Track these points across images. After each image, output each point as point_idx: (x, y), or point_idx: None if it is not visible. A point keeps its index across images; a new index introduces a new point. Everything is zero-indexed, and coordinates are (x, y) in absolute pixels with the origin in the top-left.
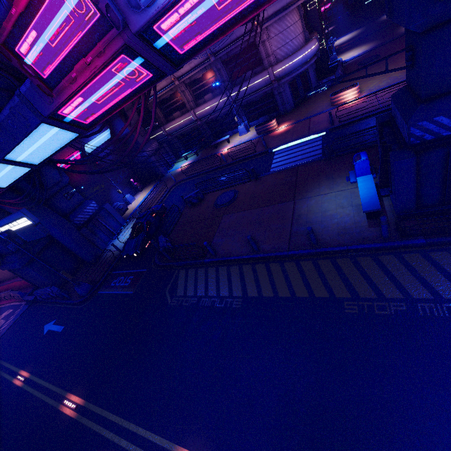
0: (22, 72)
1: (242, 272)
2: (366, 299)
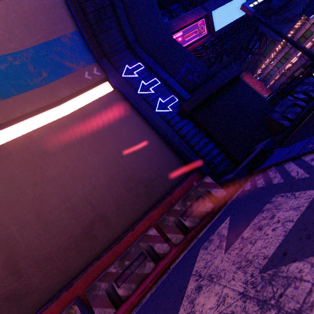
0: None
1: None
2: None
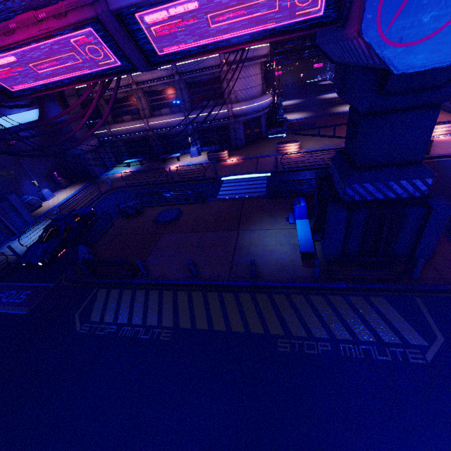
0: None
1: (176, 299)
2: (297, 338)
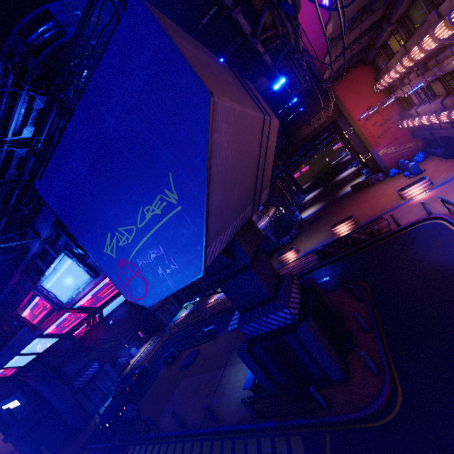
0: (25, 322)
1: (166, 452)
2: None
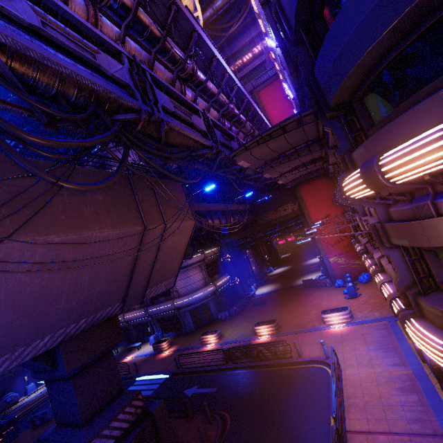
0: None
1: None
2: None
